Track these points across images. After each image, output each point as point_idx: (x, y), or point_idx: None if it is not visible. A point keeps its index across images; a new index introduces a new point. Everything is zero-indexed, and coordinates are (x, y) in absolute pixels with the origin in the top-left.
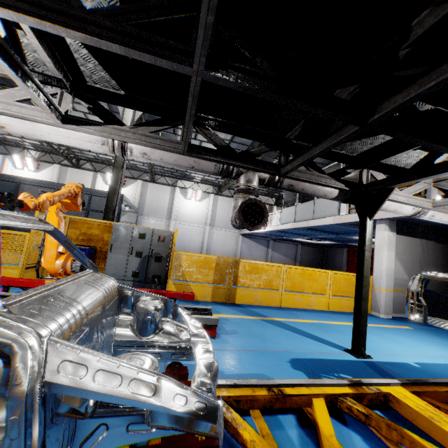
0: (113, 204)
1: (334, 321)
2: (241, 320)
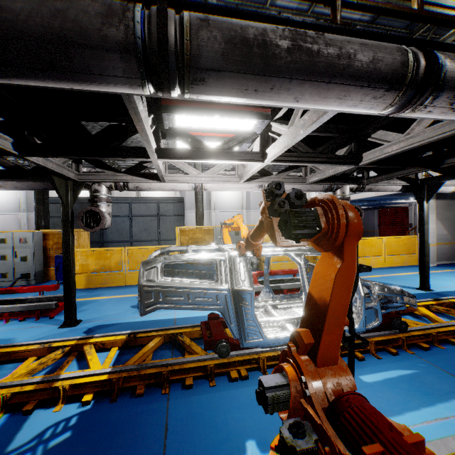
0: (201, 211)
1: (396, 273)
2: None
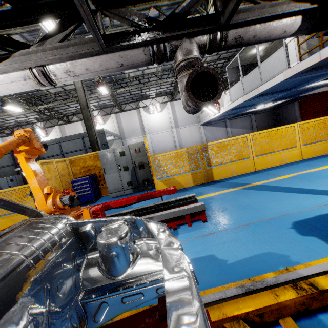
0: (93, 138)
1: (315, 168)
2: (225, 195)
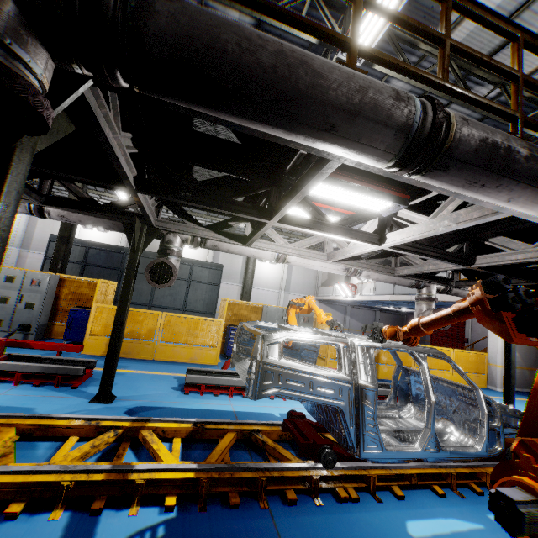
0: (250, 284)
1: None
2: None
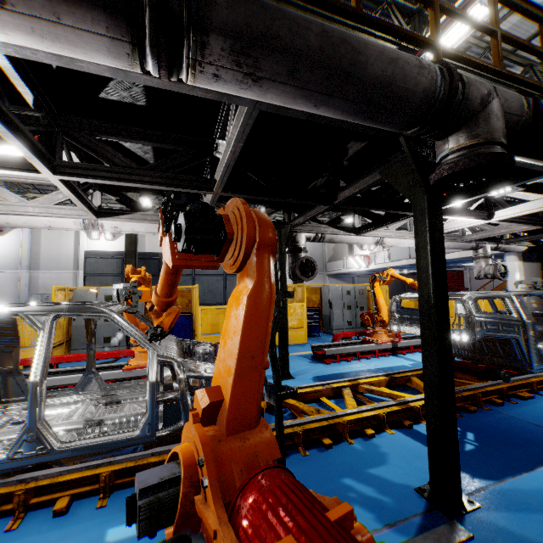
0: None
1: None
2: None
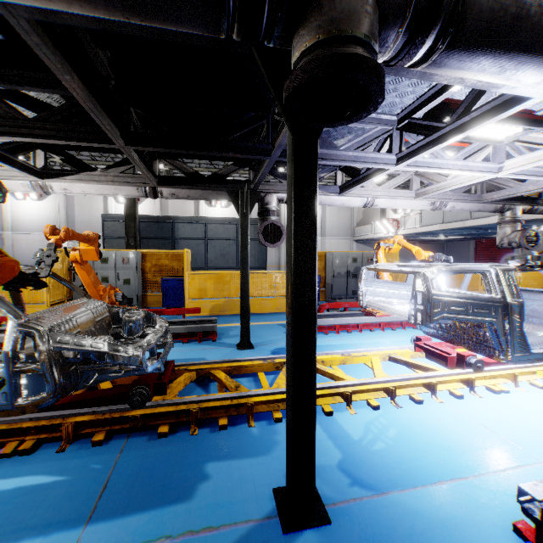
0: None
1: None
2: None
